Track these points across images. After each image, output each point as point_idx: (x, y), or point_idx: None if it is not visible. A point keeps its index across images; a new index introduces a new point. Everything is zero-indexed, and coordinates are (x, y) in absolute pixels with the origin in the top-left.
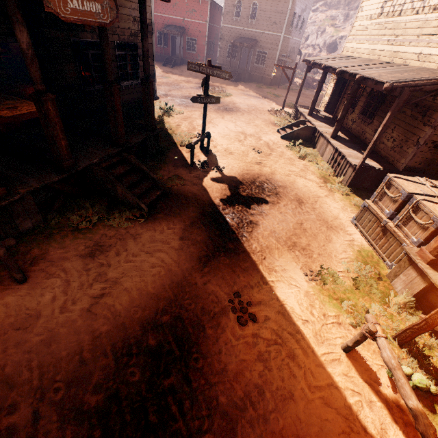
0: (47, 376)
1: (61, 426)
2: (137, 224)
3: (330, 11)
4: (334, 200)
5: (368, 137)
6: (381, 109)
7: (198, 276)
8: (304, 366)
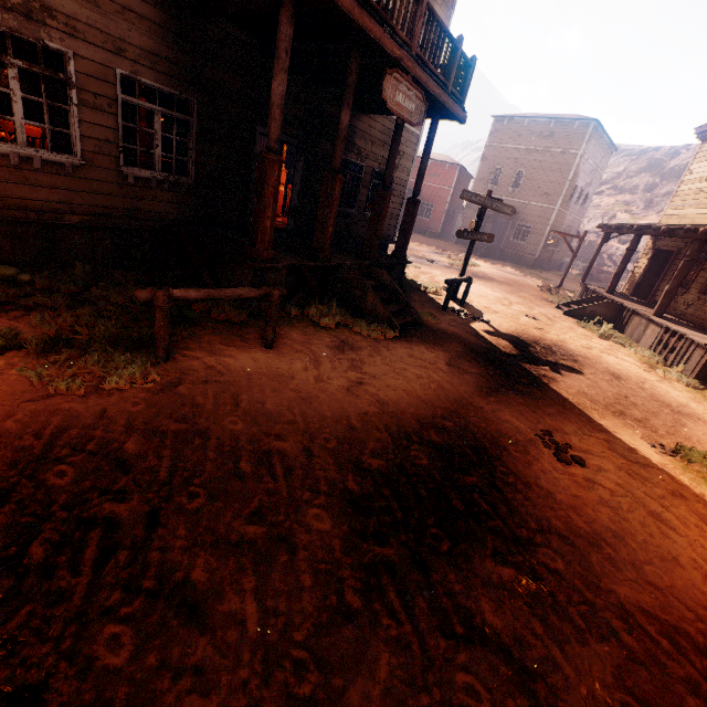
0: (313, 426)
1: (339, 470)
2: (387, 339)
3: (623, 196)
4: (674, 388)
5: None
6: None
7: (483, 402)
8: (687, 535)
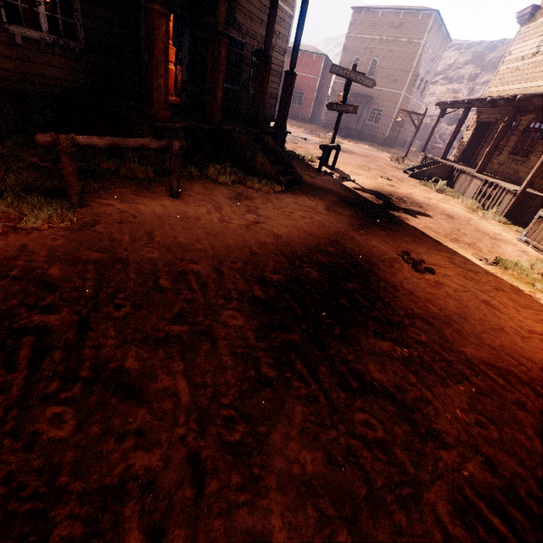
0: (221, 253)
1: (246, 284)
2: (276, 192)
3: (452, 85)
4: (490, 223)
5: (523, 176)
6: (541, 143)
7: (355, 234)
8: (508, 314)
